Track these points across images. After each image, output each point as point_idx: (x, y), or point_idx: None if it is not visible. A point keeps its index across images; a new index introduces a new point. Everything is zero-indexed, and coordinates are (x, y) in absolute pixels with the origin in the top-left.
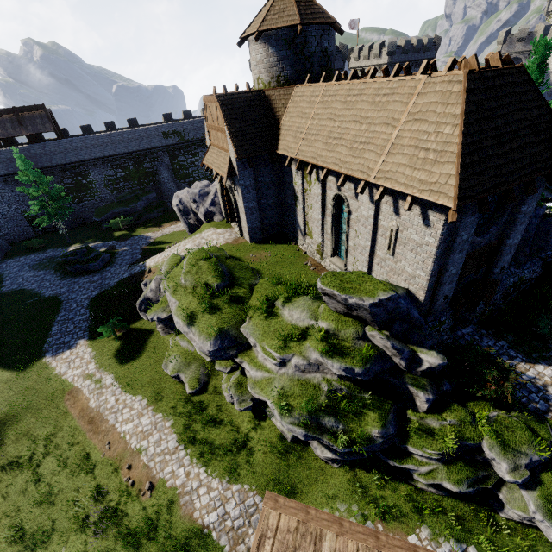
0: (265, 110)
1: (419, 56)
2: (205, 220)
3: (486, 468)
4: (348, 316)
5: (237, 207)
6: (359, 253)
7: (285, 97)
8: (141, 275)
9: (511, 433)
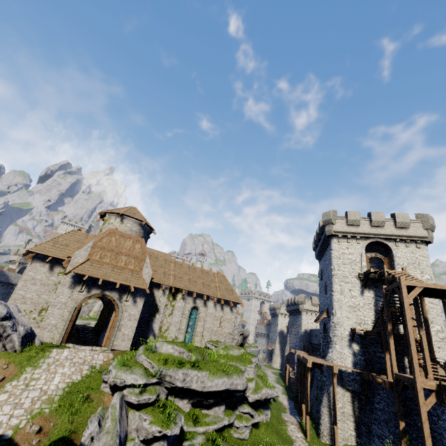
0: None
1: None
2: (22, 345)
3: None
4: (240, 346)
5: (122, 316)
6: (206, 332)
7: None
8: None
9: None
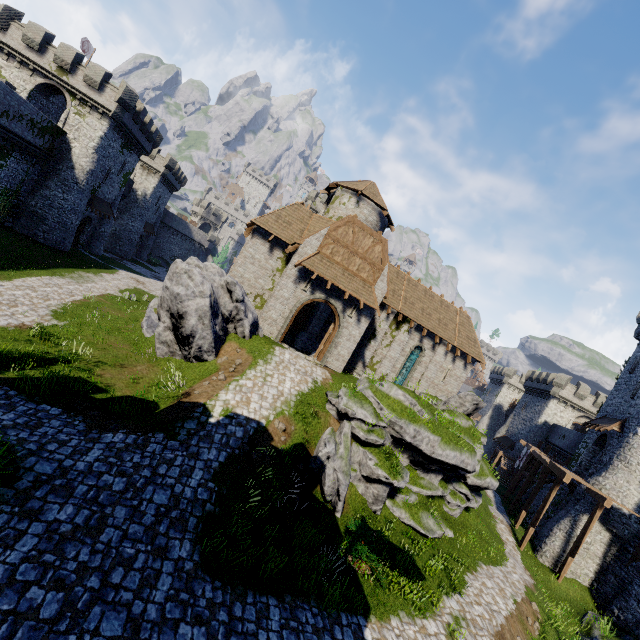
0: None
1: (175, 183)
2: (250, 333)
3: None
4: (466, 415)
5: (341, 333)
6: (424, 381)
7: None
8: (267, 440)
9: None
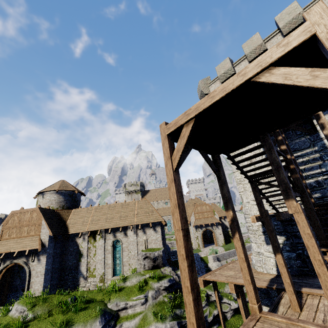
0: (58, 217)
1: None
2: None
3: (214, 303)
4: (153, 268)
5: (30, 275)
6: (132, 259)
7: (68, 213)
8: None
9: (207, 286)
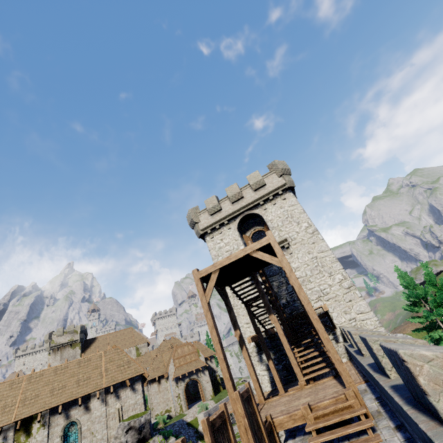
0: None
1: None
2: None
3: None
4: None
5: None
6: None
7: None
8: None
9: None
